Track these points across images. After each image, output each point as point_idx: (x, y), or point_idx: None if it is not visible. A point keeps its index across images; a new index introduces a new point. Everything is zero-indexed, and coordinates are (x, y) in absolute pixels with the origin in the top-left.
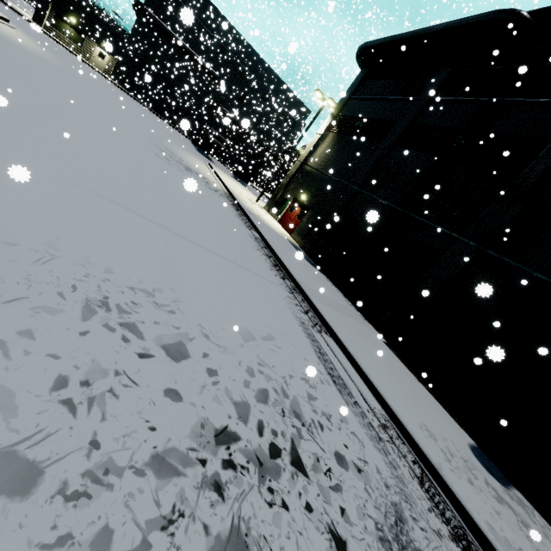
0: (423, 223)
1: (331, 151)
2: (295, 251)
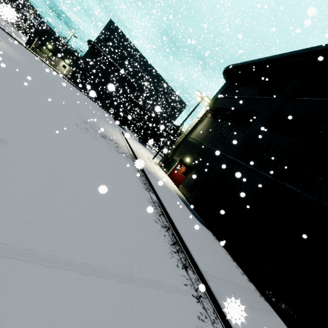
0: (305, 197)
1: (208, 129)
2: (185, 208)
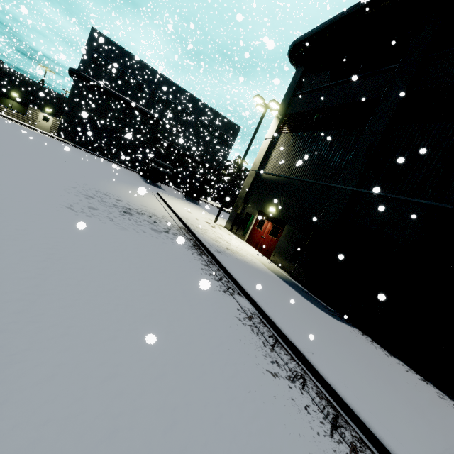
0: None
1: (291, 151)
2: (299, 298)
